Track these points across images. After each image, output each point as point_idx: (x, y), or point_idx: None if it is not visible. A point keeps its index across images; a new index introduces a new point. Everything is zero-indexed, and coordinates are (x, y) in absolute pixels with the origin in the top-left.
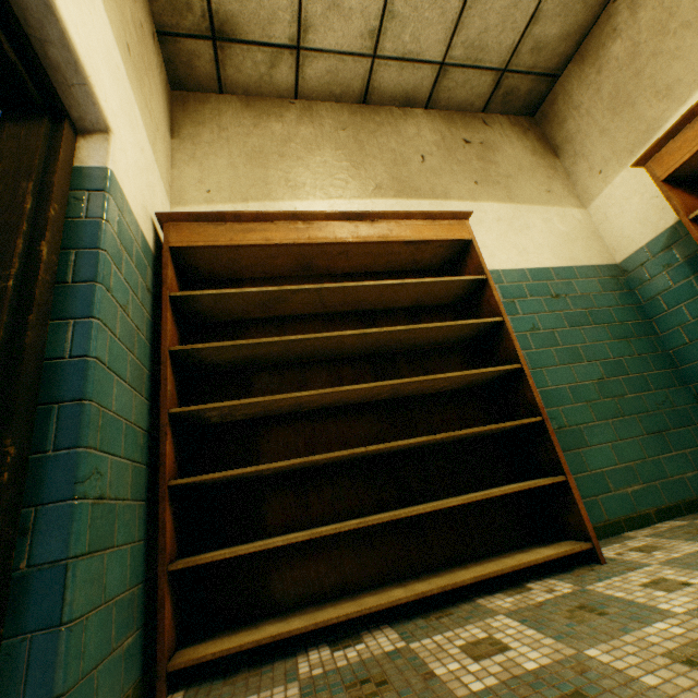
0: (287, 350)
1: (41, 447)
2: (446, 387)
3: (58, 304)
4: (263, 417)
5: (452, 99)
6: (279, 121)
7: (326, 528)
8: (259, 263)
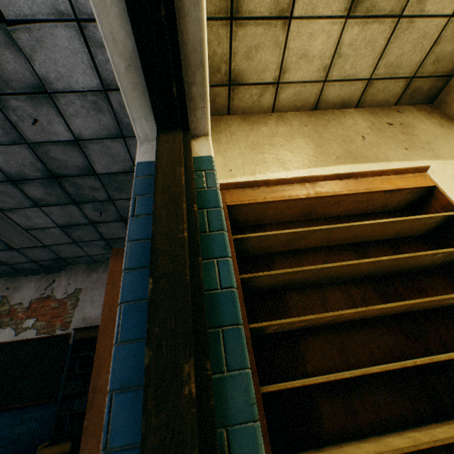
0: (314, 275)
1: (218, 368)
2: (445, 304)
3: (203, 248)
4: (299, 328)
5: (373, 100)
6: (265, 126)
7: (400, 443)
8: (277, 212)
